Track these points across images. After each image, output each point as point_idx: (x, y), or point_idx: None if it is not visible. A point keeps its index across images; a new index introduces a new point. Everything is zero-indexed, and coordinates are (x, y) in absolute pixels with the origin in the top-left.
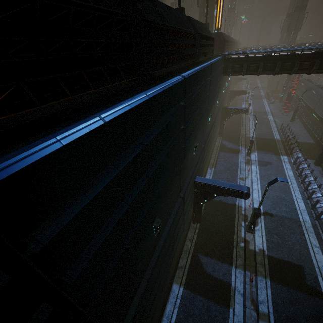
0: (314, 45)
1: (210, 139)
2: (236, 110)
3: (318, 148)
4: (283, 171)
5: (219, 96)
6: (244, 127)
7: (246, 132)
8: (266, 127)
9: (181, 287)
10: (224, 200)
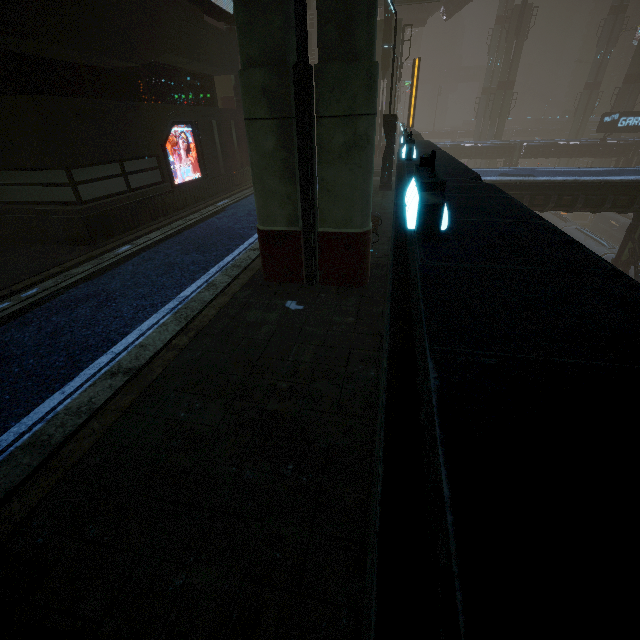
0: (535, 146)
1: None
2: None
3: None
4: None
5: None
6: None
7: None
8: None
9: None
10: None
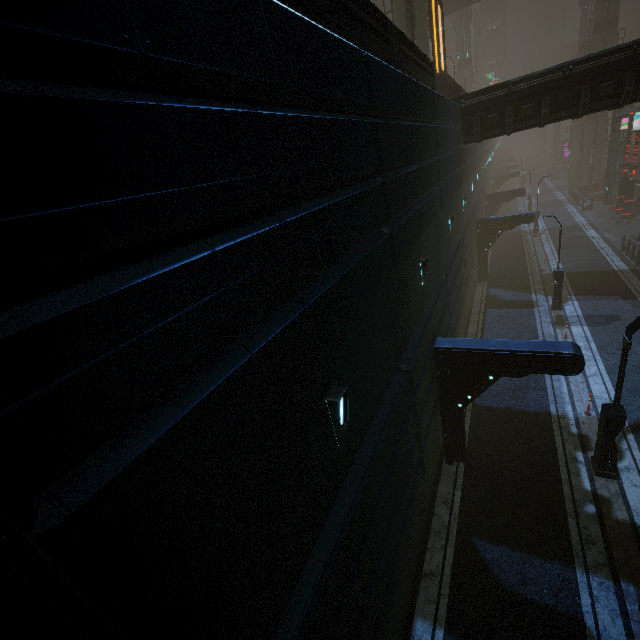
0: None
1: (459, 273)
2: (508, 220)
3: None
4: None
5: (465, 193)
6: (534, 259)
7: (541, 266)
8: (587, 252)
9: (438, 629)
10: (518, 405)
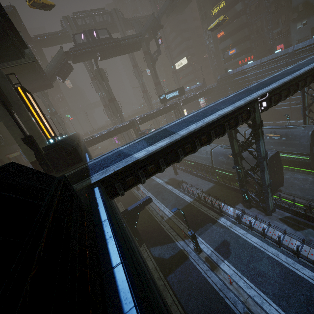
0: (142, 118)
1: None
2: (140, 206)
3: (222, 187)
4: (249, 244)
5: None
6: (152, 208)
7: (160, 213)
8: (168, 194)
9: None
10: None
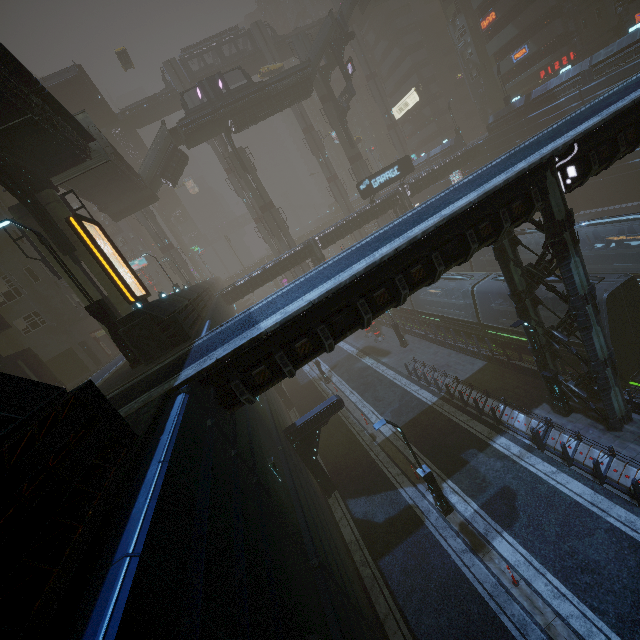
0: (326, 235)
1: None
2: (319, 416)
3: (504, 369)
4: (562, 496)
5: (263, 438)
6: (353, 419)
7: (368, 430)
8: (387, 388)
9: None
10: None
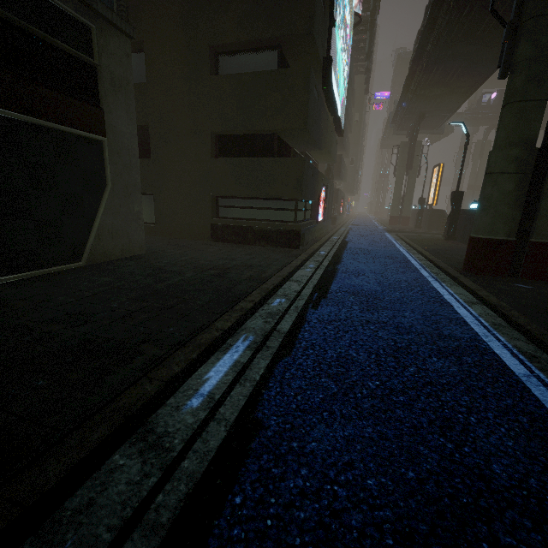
0: None
1: None
2: None
3: None
4: None
5: None
6: None
7: None
8: None
9: None
10: None
